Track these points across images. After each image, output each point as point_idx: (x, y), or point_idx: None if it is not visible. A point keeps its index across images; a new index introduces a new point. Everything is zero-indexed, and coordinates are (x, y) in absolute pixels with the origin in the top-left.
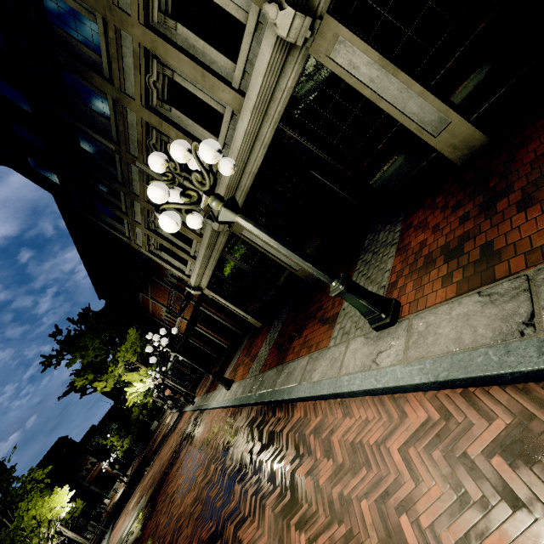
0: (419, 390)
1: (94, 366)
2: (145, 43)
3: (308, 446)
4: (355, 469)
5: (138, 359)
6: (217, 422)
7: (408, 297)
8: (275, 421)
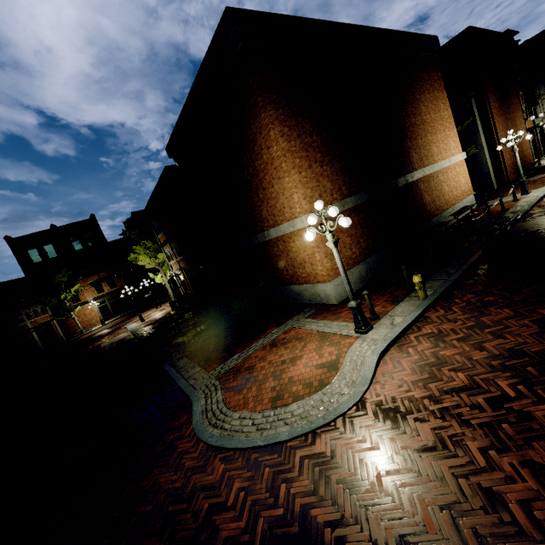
0: None
1: None
2: None
3: None
4: None
5: None
6: None
7: None
8: None
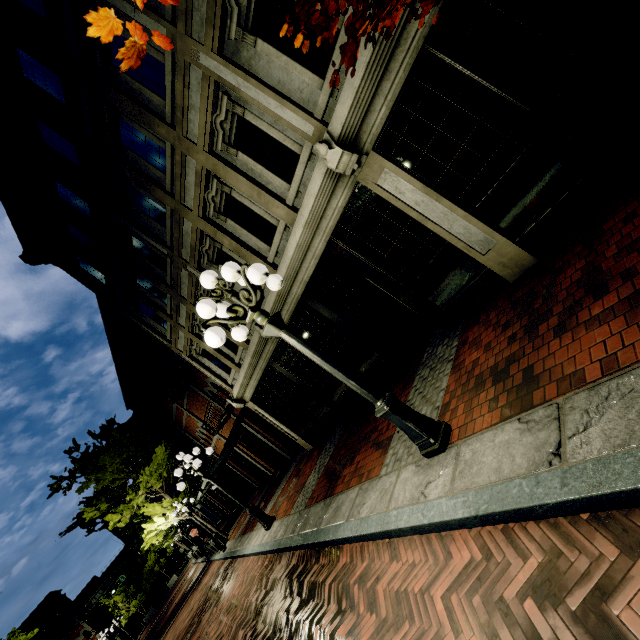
0: (464, 527)
1: (110, 493)
2: (208, 166)
3: (352, 599)
4: (398, 624)
5: (162, 486)
6: (251, 574)
7: (459, 420)
8: (318, 568)
